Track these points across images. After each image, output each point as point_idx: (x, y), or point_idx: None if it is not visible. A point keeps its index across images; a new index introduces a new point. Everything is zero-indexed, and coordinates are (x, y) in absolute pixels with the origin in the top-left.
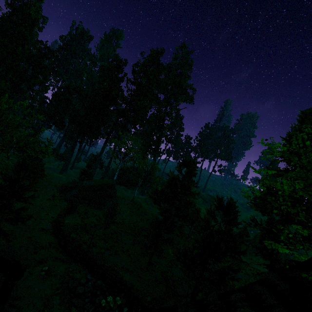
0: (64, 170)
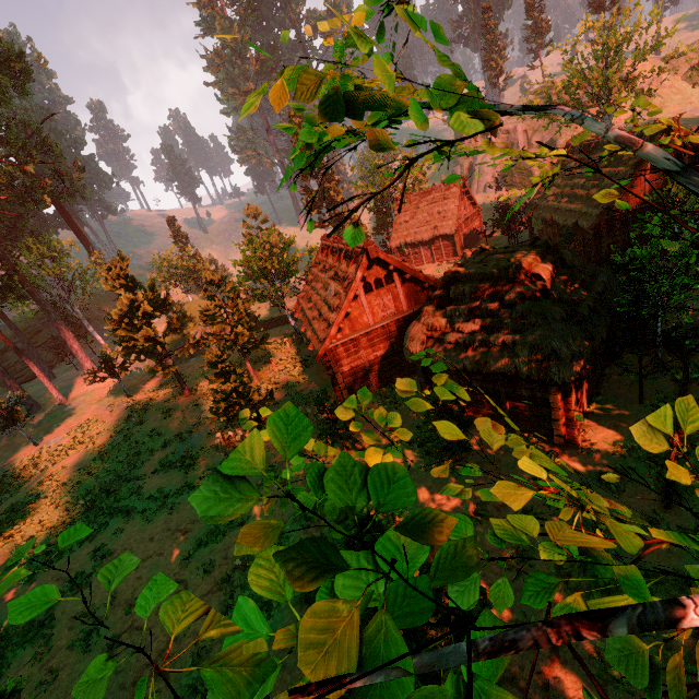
0: (39, 406)
